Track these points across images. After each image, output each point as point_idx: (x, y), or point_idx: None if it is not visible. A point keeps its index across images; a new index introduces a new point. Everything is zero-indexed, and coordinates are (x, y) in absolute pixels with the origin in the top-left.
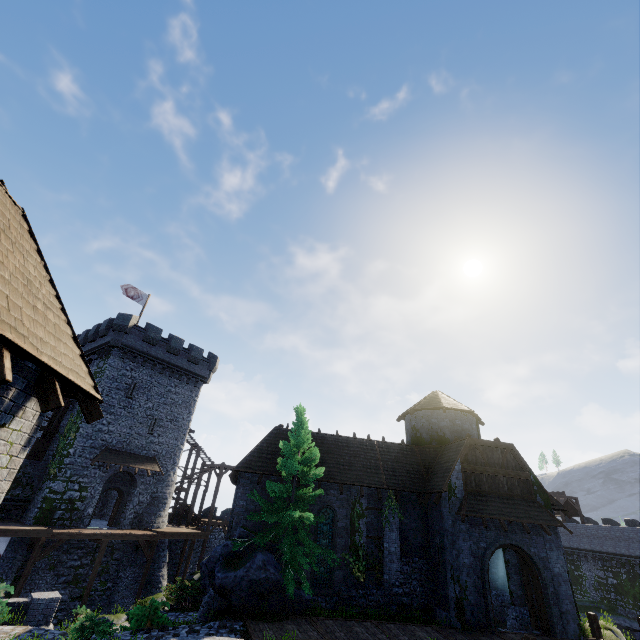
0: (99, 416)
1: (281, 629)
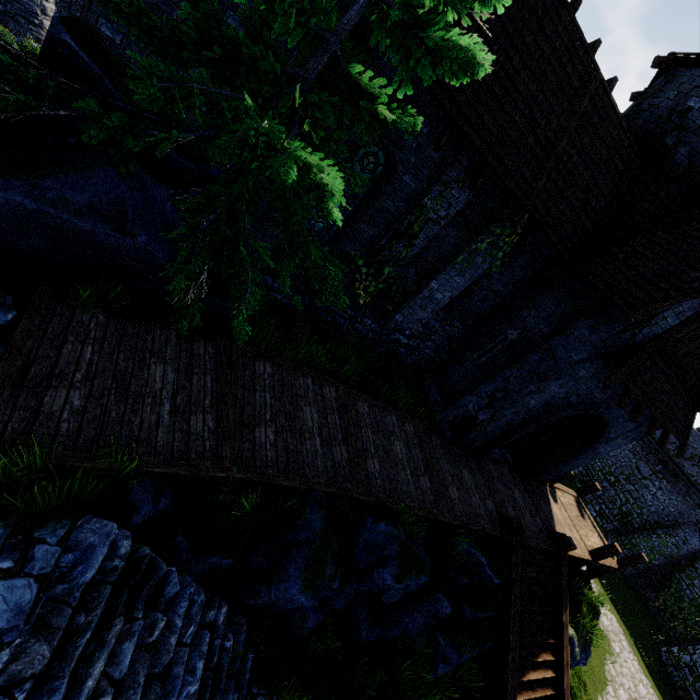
0: None
1: (124, 384)
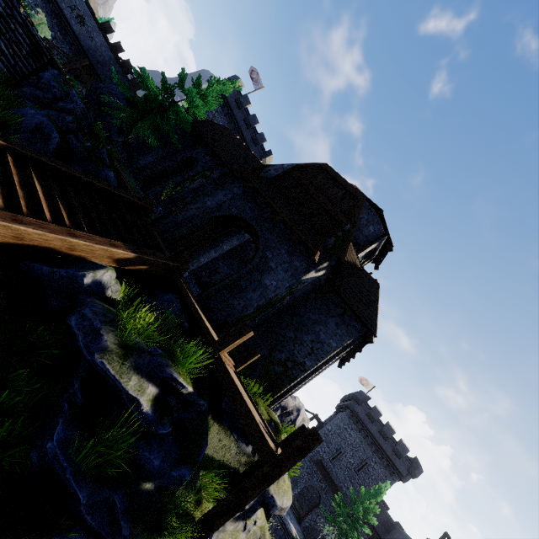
0: None
1: None
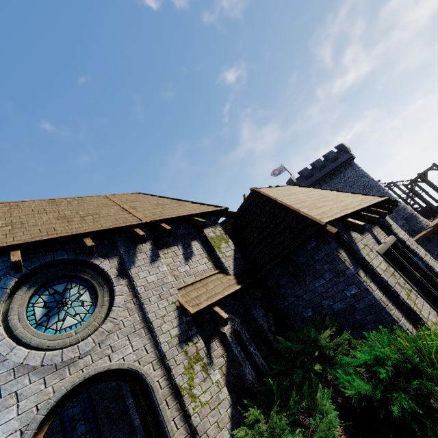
0: (396, 202)
1: None
